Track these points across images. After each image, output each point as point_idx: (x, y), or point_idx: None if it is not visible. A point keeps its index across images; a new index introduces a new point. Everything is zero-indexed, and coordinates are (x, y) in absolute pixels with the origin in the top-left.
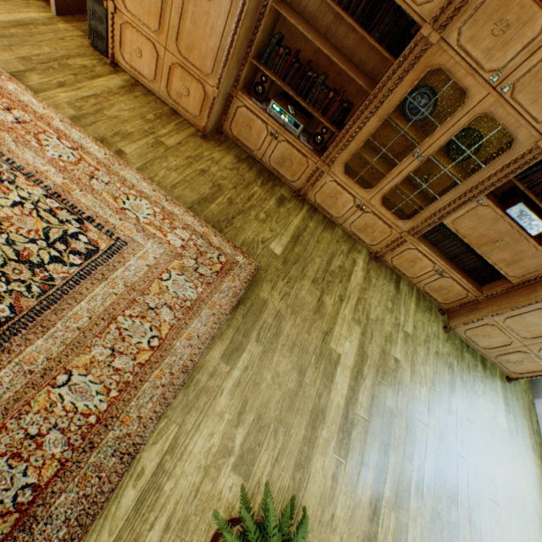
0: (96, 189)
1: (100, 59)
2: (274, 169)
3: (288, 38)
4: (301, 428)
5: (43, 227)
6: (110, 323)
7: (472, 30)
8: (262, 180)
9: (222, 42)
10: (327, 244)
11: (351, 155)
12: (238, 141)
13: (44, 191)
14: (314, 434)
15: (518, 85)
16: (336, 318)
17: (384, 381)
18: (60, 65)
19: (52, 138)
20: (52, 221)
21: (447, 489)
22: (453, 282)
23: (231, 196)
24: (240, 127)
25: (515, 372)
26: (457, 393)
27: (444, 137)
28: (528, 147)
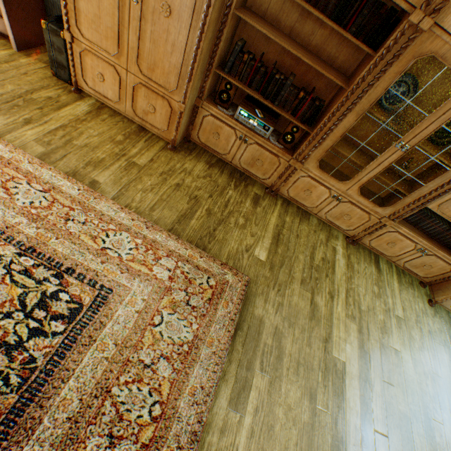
0: (73, 231)
1: (64, 88)
2: (245, 170)
3: (249, 42)
4: None
5: (18, 293)
6: (104, 398)
7: None
8: (234, 182)
9: (185, 58)
10: (306, 236)
11: (326, 151)
12: (206, 147)
13: (17, 248)
14: None
15: None
16: (331, 319)
17: (391, 382)
18: (25, 101)
19: (22, 183)
20: (27, 283)
21: None
22: (436, 259)
23: (209, 206)
24: (207, 134)
25: None
26: None
27: (432, 126)
28: None
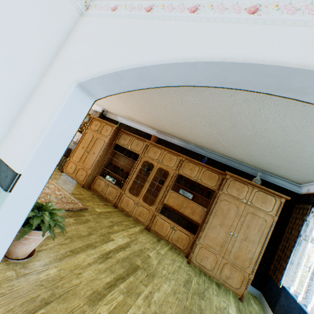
0: None
1: (58, 170)
2: (106, 197)
3: (114, 164)
4: (80, 244)
5: None
6: None
7: (149, 153)
8: (100, 199)
9: (95, 161)
10: (123, 218)
11: (130, 185)
12: (95, 189)
13: None
14: (86, 249)
15: (163, 161)
16: (118, 232)
17: (138, 256)
18: None
19: None
20: None
21: (172, 311)
22: (181, 232)
23: (86, 197)
24: (97, 185)
25: (237, 287)
26: (192, 284)
27: (153, 175)
28: (173, 173)
